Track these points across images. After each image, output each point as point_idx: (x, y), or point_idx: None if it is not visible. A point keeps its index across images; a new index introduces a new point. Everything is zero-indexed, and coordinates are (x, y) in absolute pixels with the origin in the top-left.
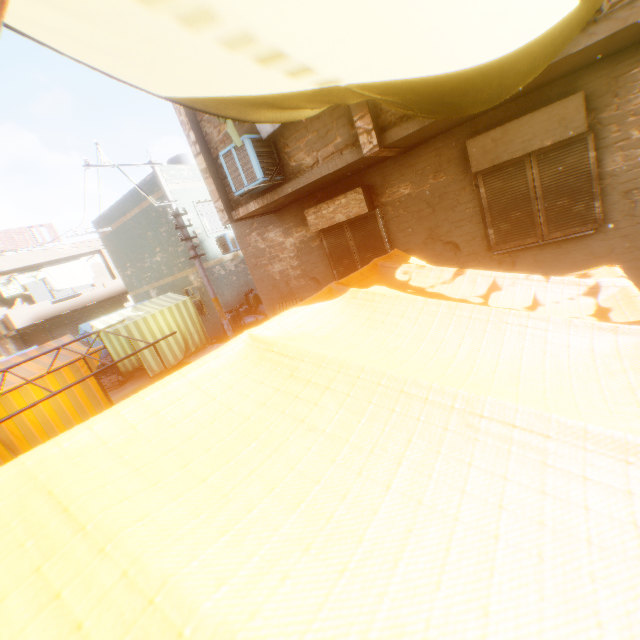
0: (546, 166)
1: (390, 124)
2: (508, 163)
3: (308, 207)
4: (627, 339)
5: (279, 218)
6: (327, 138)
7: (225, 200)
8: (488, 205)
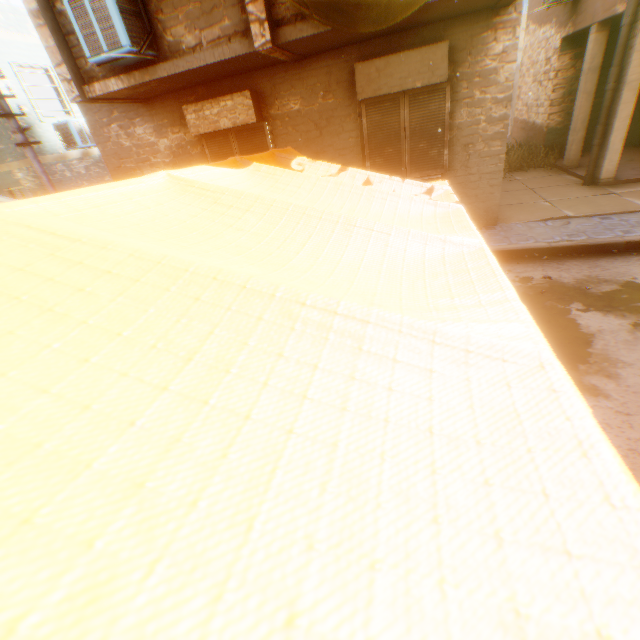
0: (416, 109)
1: (284, 21)
2: (387, 98)
3: (187, 104)
4: (441, 210)
5: (149, 111)
6: (213, 17)
7: (73, 68)
8: (368, 137)
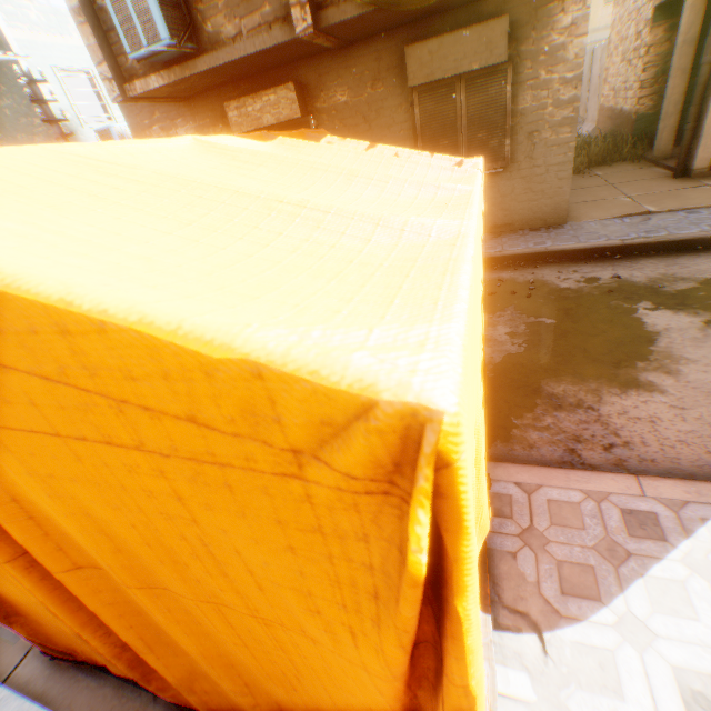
0: (473, 94)
1: (327, 3)
2: (442, 84)
3: (229, 101)
4: (458, 175)
5: (191, 110)
6: (253, 3)
7: (113, 66)
8: (421, 129)
